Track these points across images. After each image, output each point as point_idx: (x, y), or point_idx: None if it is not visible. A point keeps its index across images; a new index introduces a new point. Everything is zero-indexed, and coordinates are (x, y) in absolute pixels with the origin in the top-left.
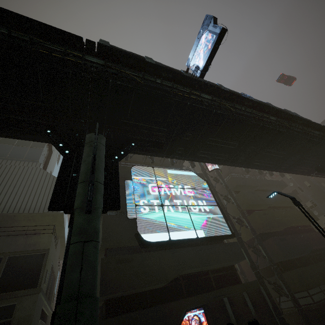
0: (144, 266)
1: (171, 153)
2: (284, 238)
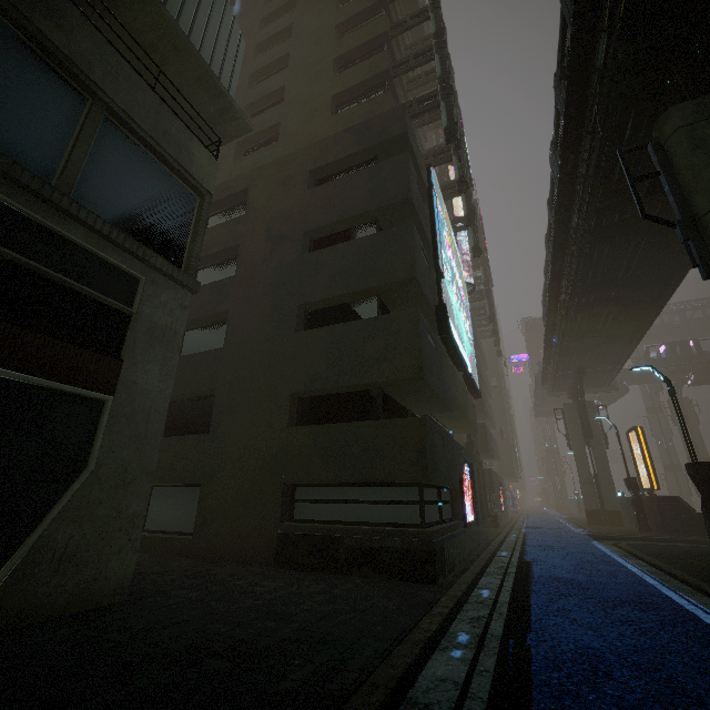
0: (442, 368)
1: (601, 213)
2: (488, 430)
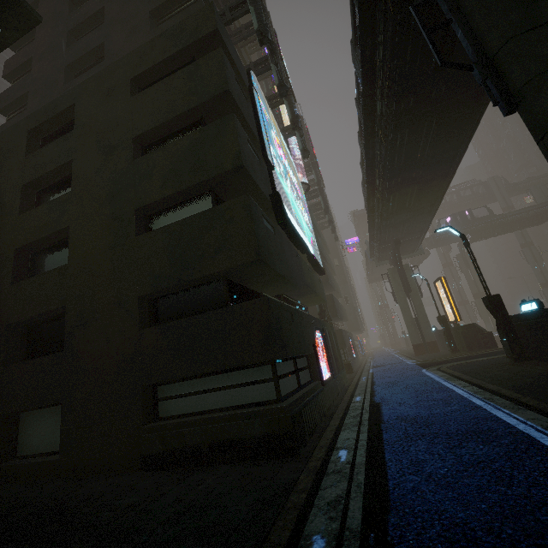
0: (284, 251)
1: (399, 97)
2: (336, 299)
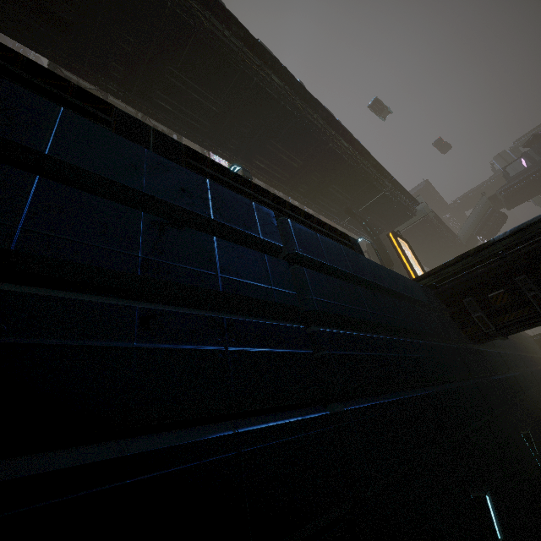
0: None
1: (101, 70)
2: None
